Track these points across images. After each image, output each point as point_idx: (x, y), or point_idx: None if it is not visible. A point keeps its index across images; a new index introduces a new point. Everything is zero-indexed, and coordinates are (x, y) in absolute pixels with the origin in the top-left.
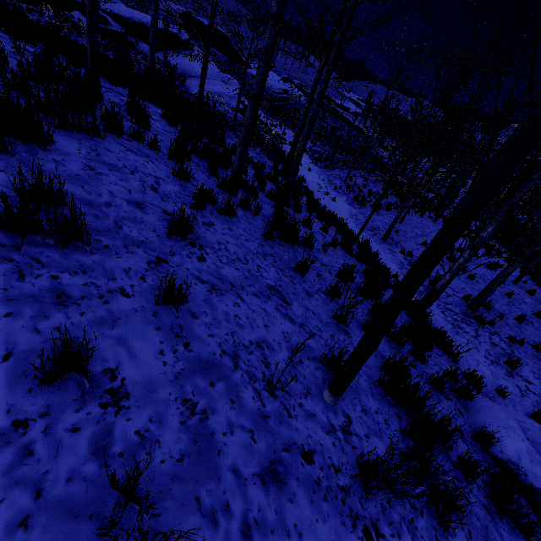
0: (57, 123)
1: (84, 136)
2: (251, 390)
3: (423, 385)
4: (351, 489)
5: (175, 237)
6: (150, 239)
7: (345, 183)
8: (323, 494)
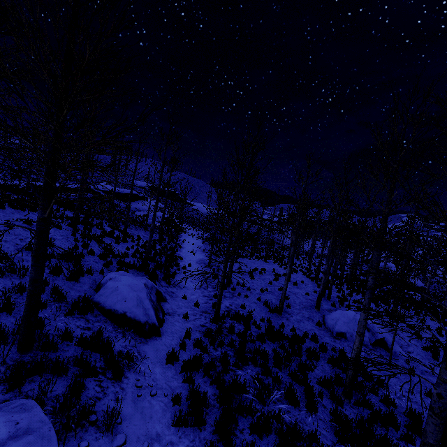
0: (11, 207)
1: (19, 210)
2: (15, 238)
3: (99, 265)
4: (23, 249)
5: (25, 224)
6: (16, 222)
7: (209, 247)
8: (14, 246)
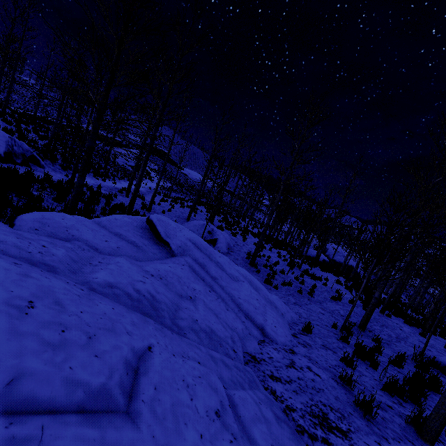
0: None
1: None
2: None
3: None
4: None
5: None
6: None
7: None
8: None
